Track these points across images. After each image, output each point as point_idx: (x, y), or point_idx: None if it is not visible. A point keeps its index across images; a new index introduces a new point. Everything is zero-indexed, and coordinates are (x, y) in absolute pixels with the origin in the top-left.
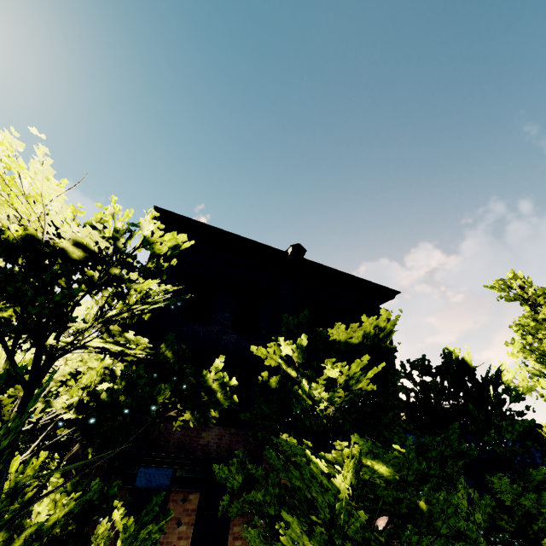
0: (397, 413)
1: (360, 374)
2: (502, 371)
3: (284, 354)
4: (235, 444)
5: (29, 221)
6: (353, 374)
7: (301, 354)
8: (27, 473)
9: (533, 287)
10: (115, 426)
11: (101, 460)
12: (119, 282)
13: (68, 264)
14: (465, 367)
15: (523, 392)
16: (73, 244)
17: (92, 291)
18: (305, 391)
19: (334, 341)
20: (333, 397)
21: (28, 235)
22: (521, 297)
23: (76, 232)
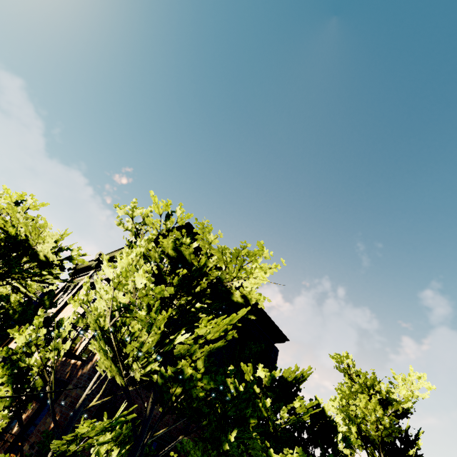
0: (293, 435)
1: (311, 410)
2: (337, 423)
3: (257, 375)
4: (172, 421)
5: (227, 273)
6: (309, 410)
7: (270, 380)
8: (118, 413)
9: (355, 368)
10: (185, 399)
11: (180, 421)
12: (202, 296)
13: (229, 301)
14: (323, 413)
15: (352, 443)
16: (242, 295)
17: (184, 294)
18: (266, 406)
19: (282, 376)
20: (291, 419)
21: (209, 270)
22: (347, 371)
23: (251, 293)
